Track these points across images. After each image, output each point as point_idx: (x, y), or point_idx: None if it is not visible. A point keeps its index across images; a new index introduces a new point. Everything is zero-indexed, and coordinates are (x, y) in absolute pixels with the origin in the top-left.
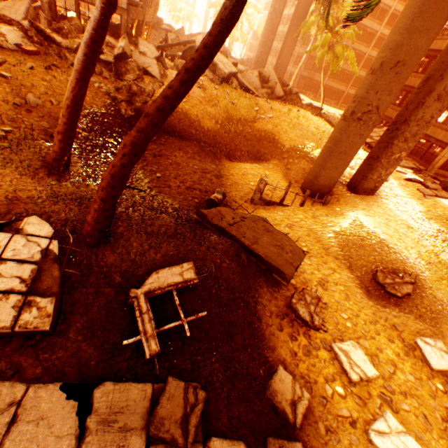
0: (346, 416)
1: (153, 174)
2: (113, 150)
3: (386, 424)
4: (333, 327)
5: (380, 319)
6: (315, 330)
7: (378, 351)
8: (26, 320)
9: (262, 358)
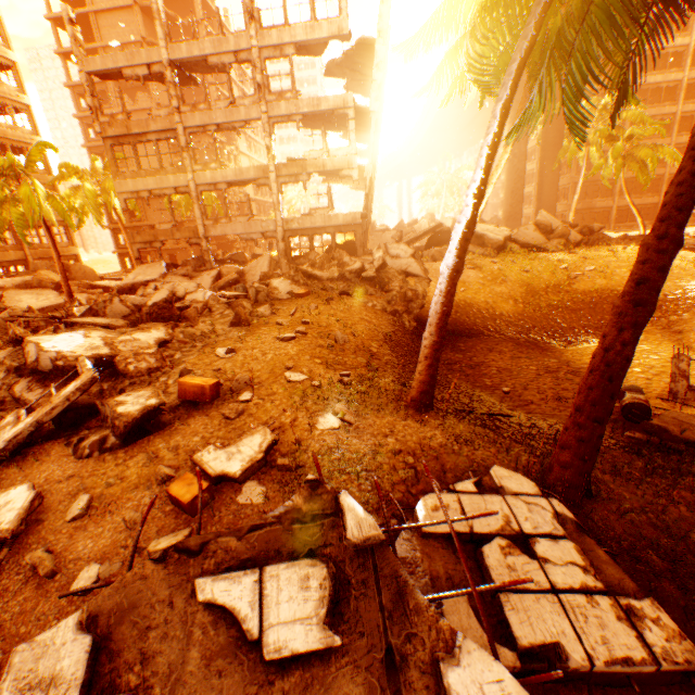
0: None
1: (494, 390)
2: None
3: None
4: None
5: None
6: None
7: None
8: (659, 646)
9: None
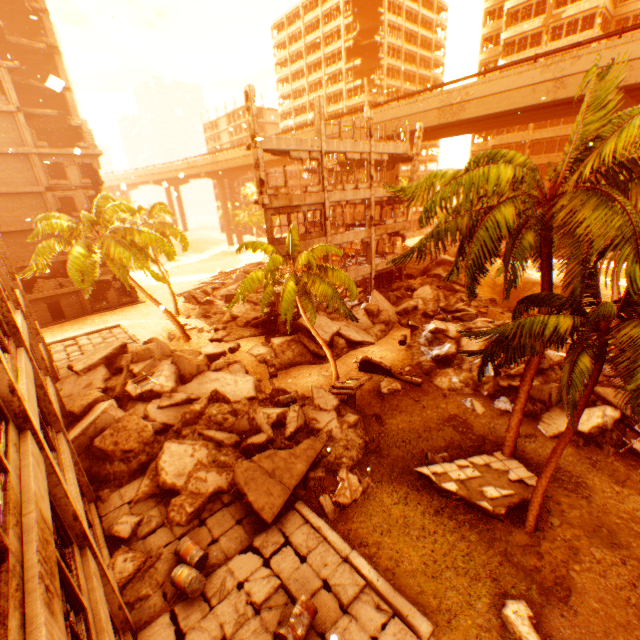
0: None
1: None
2: None
3: None
4: None
5: None
6: None
7: None
8: None
9: None
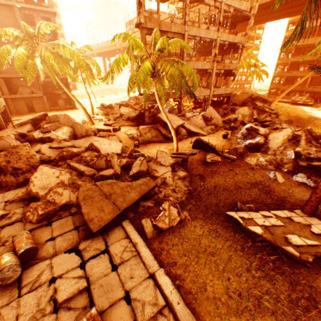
0: None
1: None
2: None
3: None
4: None
5: None
6: None
7: None
8: None
9: None
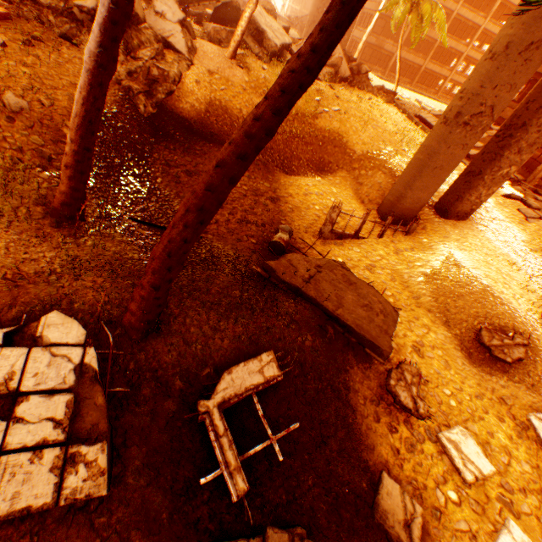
0: (464, 531)
1: None
2: (136, 170)
3: (511, 537)
4: (436, 408)
5: (486, 391)
6: (419, 418)
7: (489, 436)
8: (72, 488)
9: (362, 464)
